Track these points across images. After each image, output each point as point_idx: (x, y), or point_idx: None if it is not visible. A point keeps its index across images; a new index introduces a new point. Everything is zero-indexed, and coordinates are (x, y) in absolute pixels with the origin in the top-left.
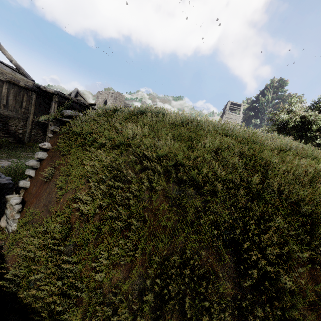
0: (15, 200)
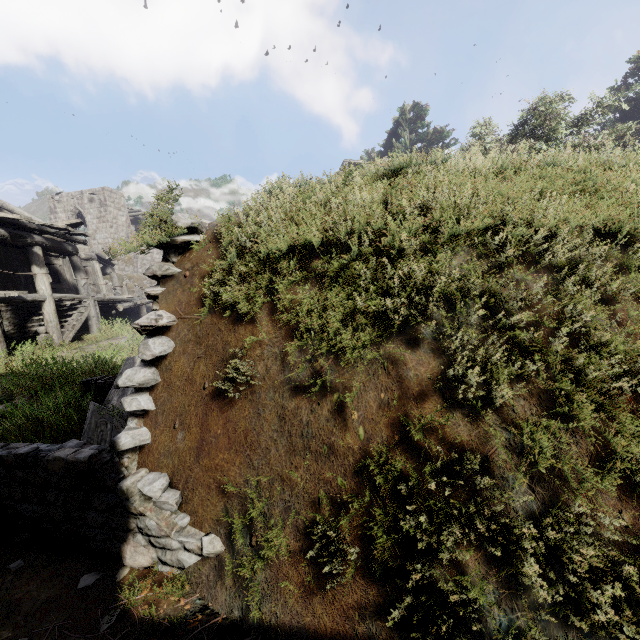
0: (155, 483)
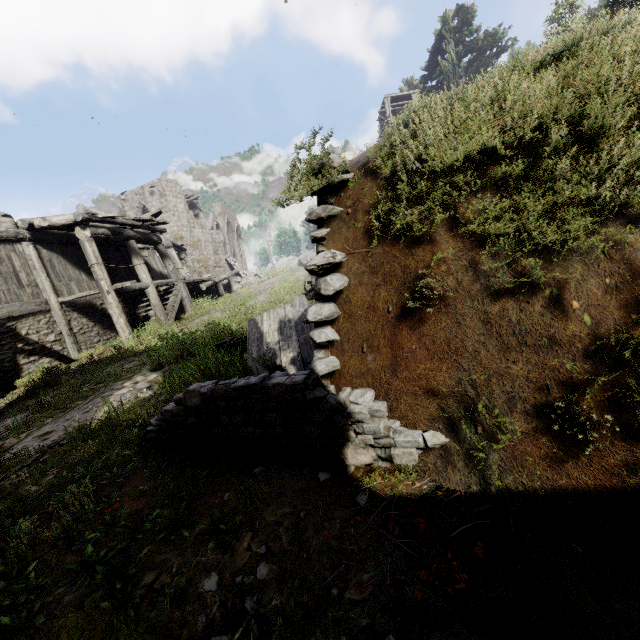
0: (366, 395)
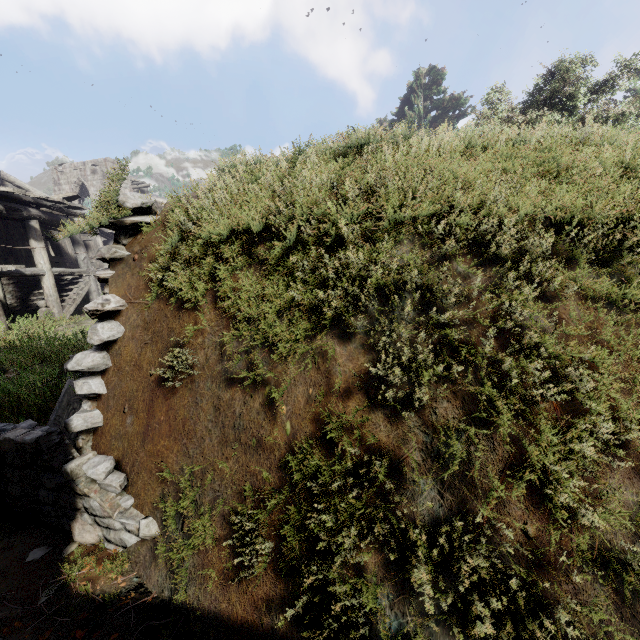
0: (99, 466)
